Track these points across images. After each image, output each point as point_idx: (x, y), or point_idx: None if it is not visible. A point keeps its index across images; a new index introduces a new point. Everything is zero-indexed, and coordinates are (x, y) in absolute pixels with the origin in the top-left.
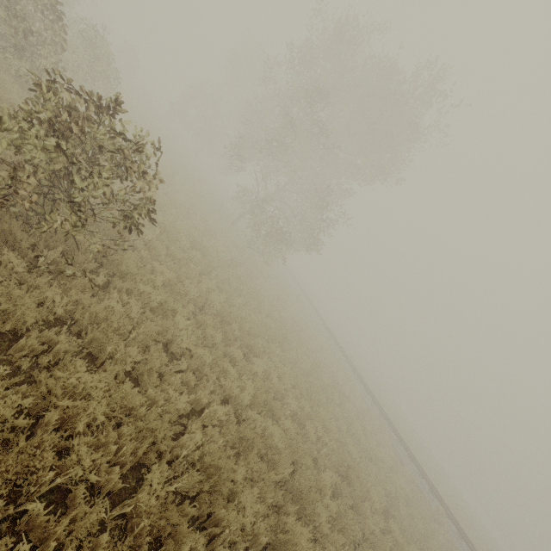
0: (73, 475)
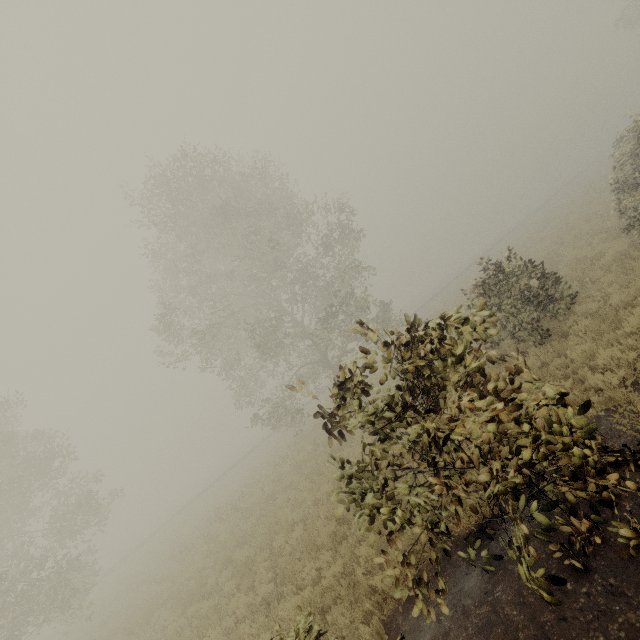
0: None
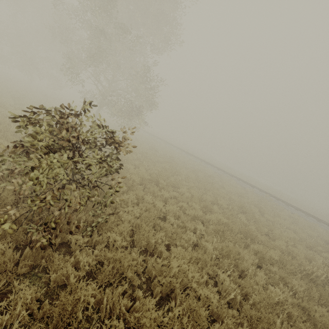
0: (210, 304)
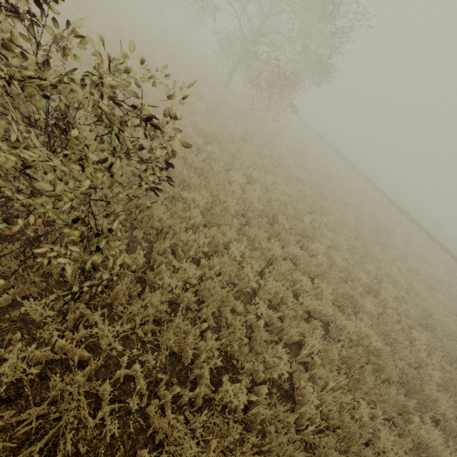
0: None
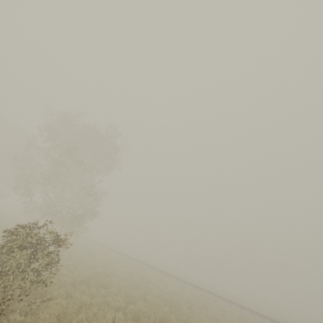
0: None
